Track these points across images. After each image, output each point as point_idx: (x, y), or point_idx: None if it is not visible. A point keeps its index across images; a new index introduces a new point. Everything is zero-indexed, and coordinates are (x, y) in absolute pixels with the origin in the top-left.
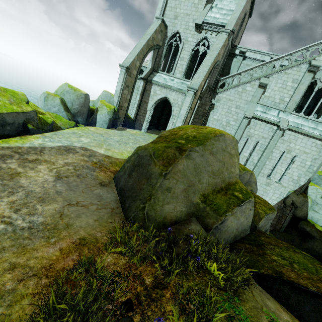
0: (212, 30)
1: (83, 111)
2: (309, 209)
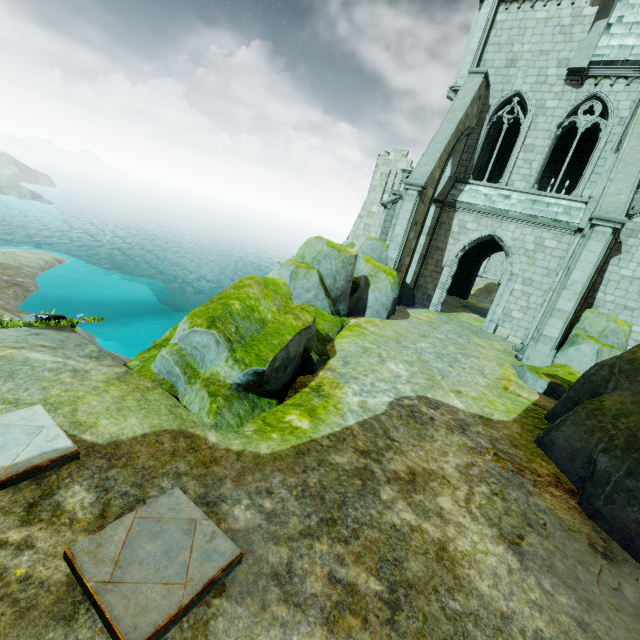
0: (614, 76)
1: (349, 290)
2: None
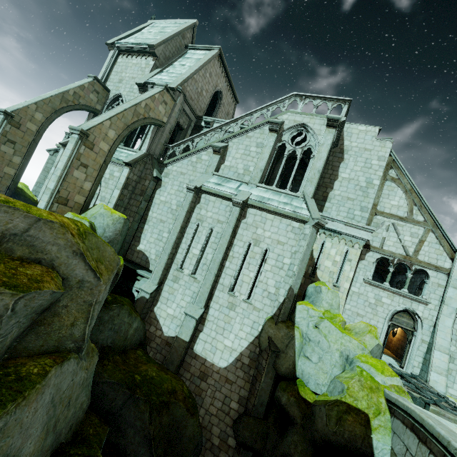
0: None
1: None
2: (297, 353)
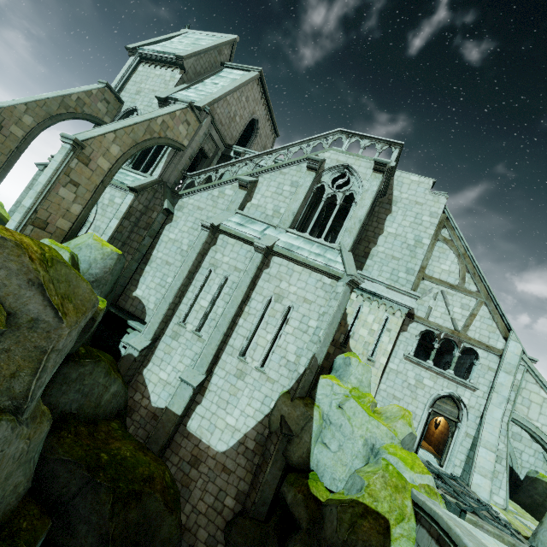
0: None
1: None
2: (314, 438)
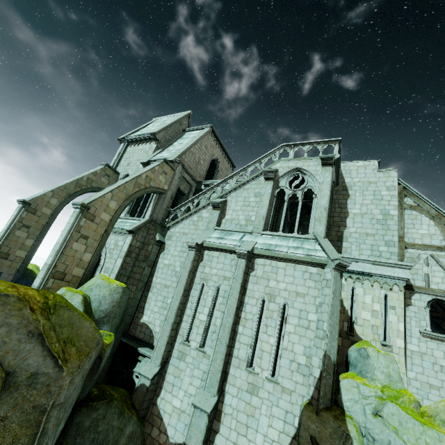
0: None
1: None
2: None
